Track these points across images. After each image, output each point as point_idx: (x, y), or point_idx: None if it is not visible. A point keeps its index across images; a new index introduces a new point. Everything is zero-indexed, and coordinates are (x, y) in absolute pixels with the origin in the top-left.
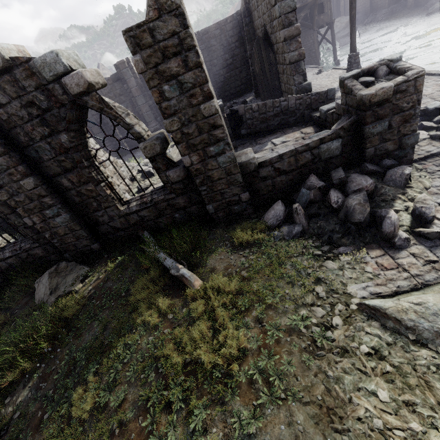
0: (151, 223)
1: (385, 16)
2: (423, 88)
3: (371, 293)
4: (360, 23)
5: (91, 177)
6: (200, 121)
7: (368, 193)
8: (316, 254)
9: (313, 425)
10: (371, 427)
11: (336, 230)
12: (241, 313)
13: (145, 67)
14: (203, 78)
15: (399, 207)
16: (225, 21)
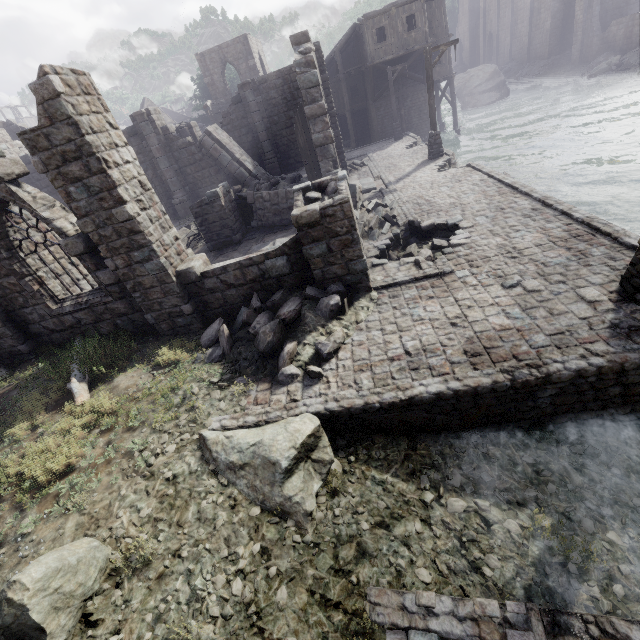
0: (91, 328)
1: (543, 69)
2: (353, 214)
3: (221, 426)
4: (513, 74)
5: (13, 269)
6: (116, 225)
7: (288, 321)
8: (211, 382)
9: (74, 531)
10: (114, 535)
11: (248, 358)
12: (102, 433)
13: (45, 168)
14: (110, 183)
15: (308, 341)
16: (289, 69)
